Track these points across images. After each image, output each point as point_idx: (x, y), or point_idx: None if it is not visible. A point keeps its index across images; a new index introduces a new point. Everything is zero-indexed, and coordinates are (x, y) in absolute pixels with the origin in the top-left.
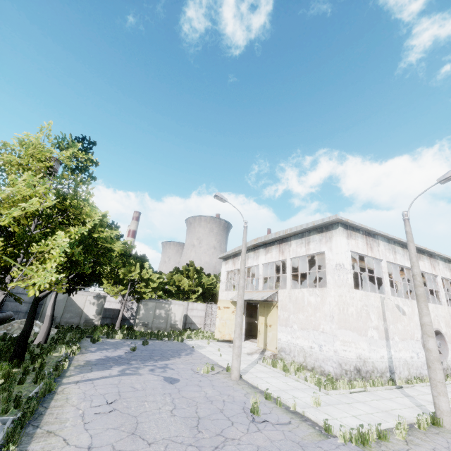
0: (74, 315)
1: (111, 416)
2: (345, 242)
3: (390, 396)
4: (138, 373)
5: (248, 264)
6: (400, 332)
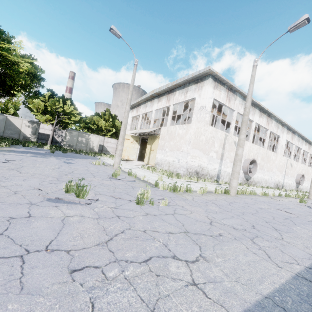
0: (14, 132)
1: (3, 163)
2: (211, 91)
3: (210, 185)
4: (46, 158)
5: (146, 111)
6: (231, 158)
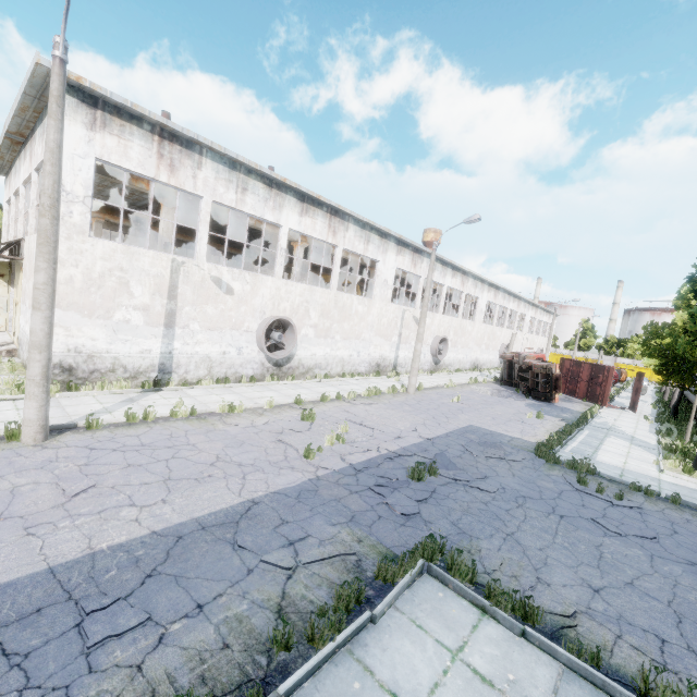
0: None
1: None
2: (80, 136)
3: (85, 402)
4: None
5: (15, 186)
6: (209, 319)
